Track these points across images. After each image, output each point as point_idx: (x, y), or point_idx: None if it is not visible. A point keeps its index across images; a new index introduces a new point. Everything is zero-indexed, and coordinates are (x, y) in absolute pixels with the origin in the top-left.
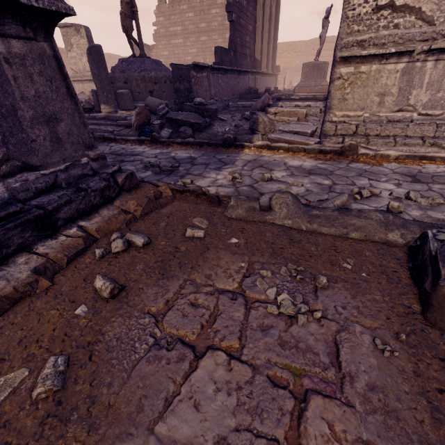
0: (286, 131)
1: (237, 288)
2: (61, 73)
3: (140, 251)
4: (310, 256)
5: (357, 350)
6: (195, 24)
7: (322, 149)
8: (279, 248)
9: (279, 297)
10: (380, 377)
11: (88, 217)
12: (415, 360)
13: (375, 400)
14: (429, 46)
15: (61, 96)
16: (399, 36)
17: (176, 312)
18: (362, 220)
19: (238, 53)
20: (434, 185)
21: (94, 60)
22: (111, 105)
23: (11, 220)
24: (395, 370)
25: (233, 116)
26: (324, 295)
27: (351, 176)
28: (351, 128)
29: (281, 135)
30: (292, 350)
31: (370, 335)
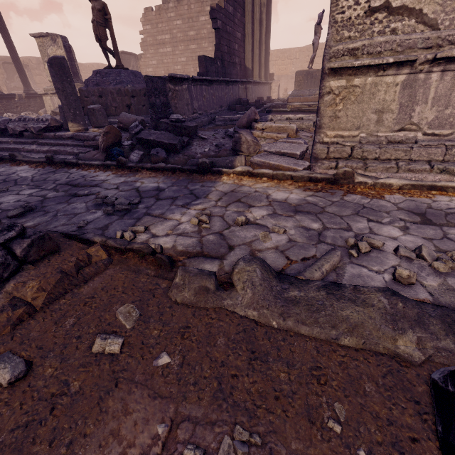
0: (272, 152)
1: None
2: None
3: (2, 397)
4: (276, 397)
5: None
6: (184, 32)
7: (312, 176)
8: (229, 377)
9: None
10: None
11: None
12: None
13: None
14: (434, 54)
15: None
16: (397, 43)
17: None
18: (359, 308)
19: (226, 62)
20: (450, 230)
21: (57, 74)
22: (80, 122)
23: None
24: None
25: (216, 133)
26: None
27: (346, 216)
28: (345, 151)
29: (266, 159)
30: None
31: None
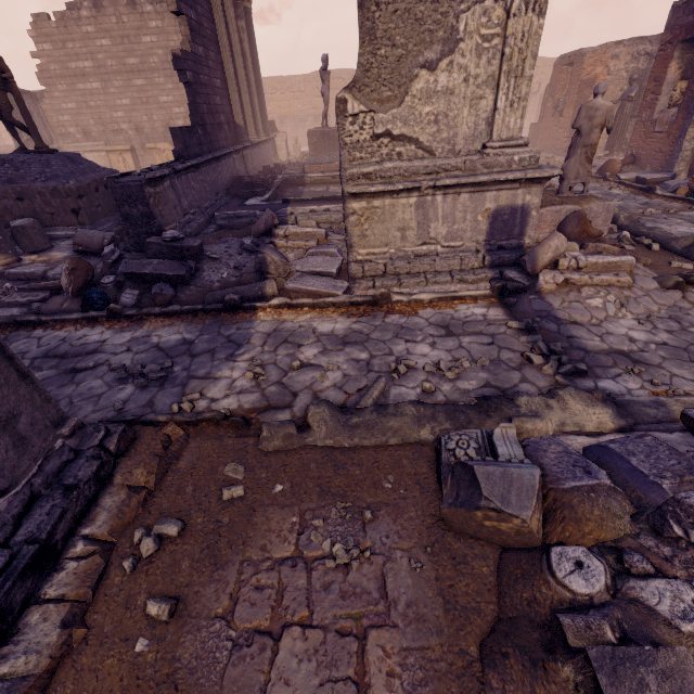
0: (306, 272)
1: (295, 552)
2: (6, 357)
3: (178, 542)
4: (356, 483)
5: (399, 576)
6: (118, 59)
7: (353, 301)
8: (326, 483)
9: (334, 548)
10: (414, 592)
11: (89, 517)
12: (437, 567)
13: (411, 614)
14: (434, 182)
15: (13, 386)
16: (404, 169)
17: (243, 604)
18: (399, 418)
19: (209, 126)
20: (464, 339)
21: None
22: (7, 252)
23: (5, 577)
24: (424, 582)
25: (228, 247)
26: (371, 528)
27: (388, 340)
28: (380, 269)
29: (302, 284)
30: (351, 597)
31: (407, 557)
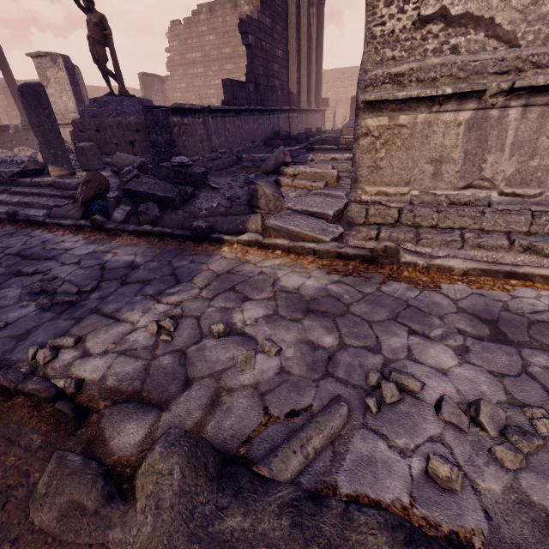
0: (297, 211)
1: None
2: None
3: None
4: None
5: None
6: (218, 49)
7: (341, 251)
8: None
9: None
10: None
11: None
12: None
13: None
14: (511, 82)
15: None
16: (459, 66)
17: None
18: None
19: (262, 86)
20: (533, 357)
21: (30, 105)
22: (63, 165)
23: None
24: None
25: (234, 180)
26: None
27: (378, 322)
28: (391, 215)
29: (285, 222)
30: None
31: None
